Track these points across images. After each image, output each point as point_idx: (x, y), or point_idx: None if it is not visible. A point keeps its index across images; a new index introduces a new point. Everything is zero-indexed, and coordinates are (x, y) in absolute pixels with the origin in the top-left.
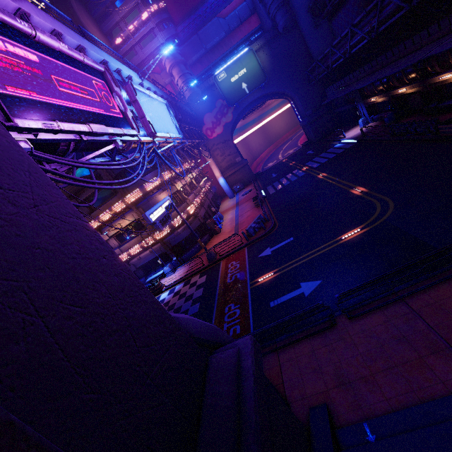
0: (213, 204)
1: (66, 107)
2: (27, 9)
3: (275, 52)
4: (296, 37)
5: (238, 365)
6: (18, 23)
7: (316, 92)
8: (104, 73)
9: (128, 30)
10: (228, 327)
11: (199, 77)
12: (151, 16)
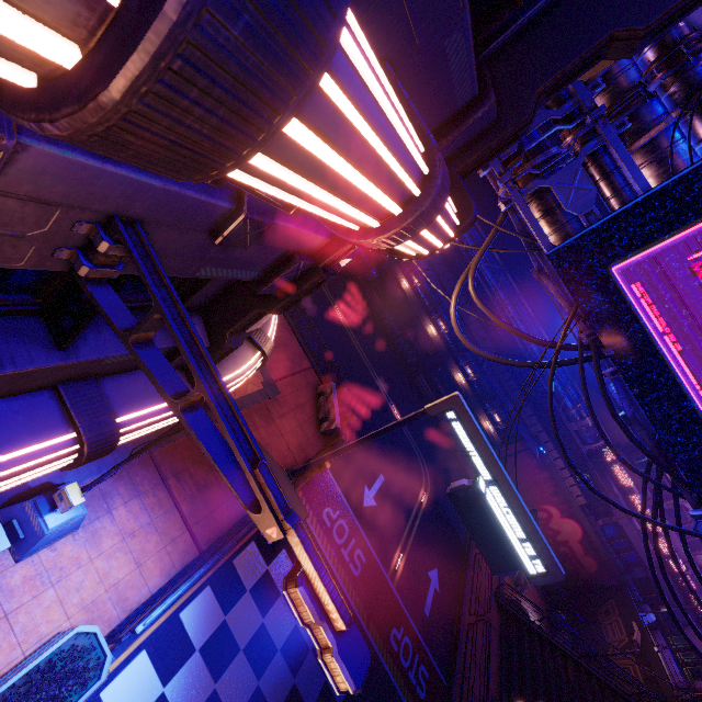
0: None
1: None
2: None
3: None
4: None
5: None
6: None
7: None
8: None
9: None
10: (416, 676)
11: None
12: None
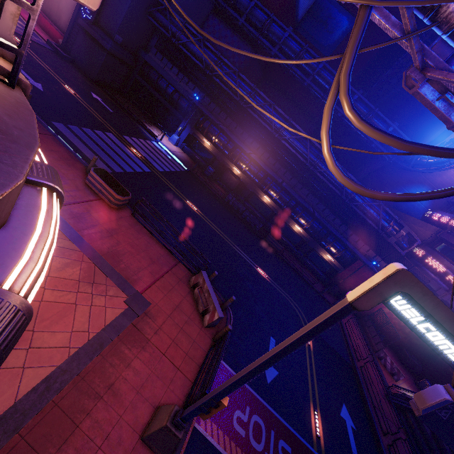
0: None
1: None
2: None
3: None
4: None
5: None
6: None
7: (142, 32)
8: None
9: None
10: None
11: None
12: None
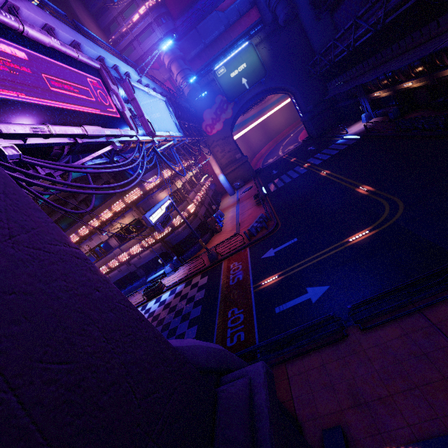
0: (213, 201)
1: (58, 108)
2: (16, 2)
3: (276, 46)
4: (297, 31)
5: (250, 400)
6: (3, 16)
7: (317, 87)
8: (100, 70)
9: (125, 25)
10: (232, 333)
11: (198, 72)
12: (149, 11)
